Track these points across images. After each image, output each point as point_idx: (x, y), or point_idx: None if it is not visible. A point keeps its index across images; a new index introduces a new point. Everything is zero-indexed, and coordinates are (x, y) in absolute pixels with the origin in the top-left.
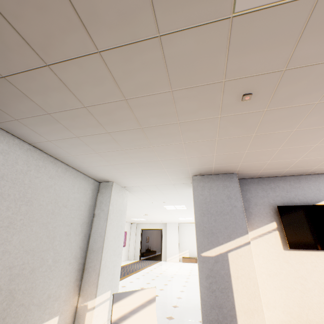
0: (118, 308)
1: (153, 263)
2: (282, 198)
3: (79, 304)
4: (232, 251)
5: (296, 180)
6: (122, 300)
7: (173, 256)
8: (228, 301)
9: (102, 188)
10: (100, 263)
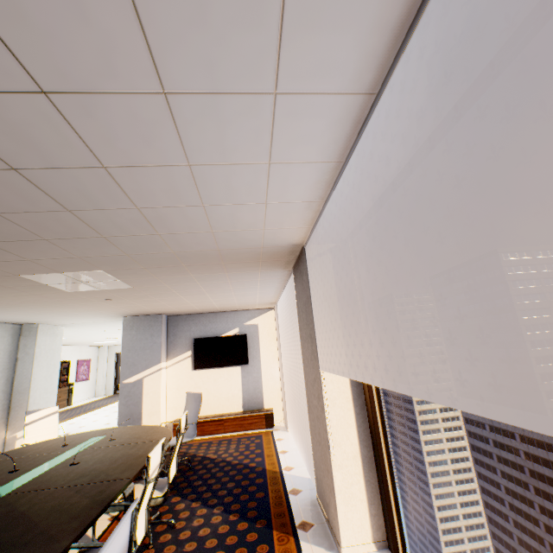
0: (30, 417)
1: None
2: (201, 332)
3: (8, 436)
4: (147, 376)
5: (214, 317)
6: (33, 414)
7: None
8: (138, 410)
9: (26, 331)
10: (28, 401)
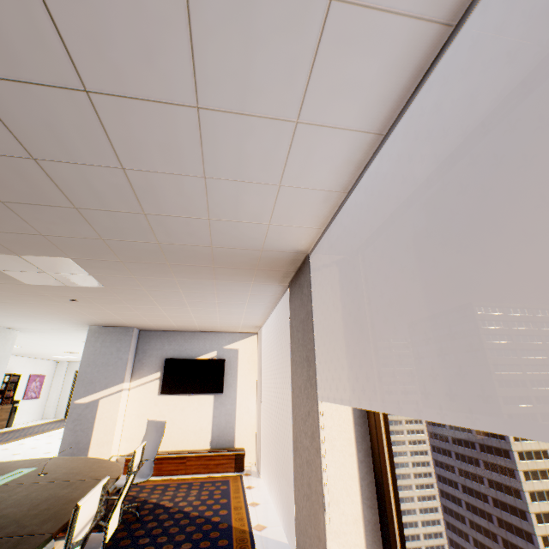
0: None
1: None
2: (175, 351)
3: None
4: (105, 398)
5: (192, 336)
6: None
7: None
8: (87, 438)
9: None
10: None
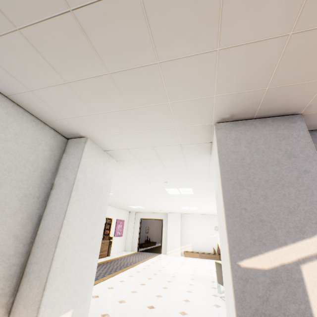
0: None
1: (151, 256)
2: None
3: None
4: (311, 261)
5: None
6: None
7: (174, 250)
8: None
9: (70, 147)
10: (49, 266)
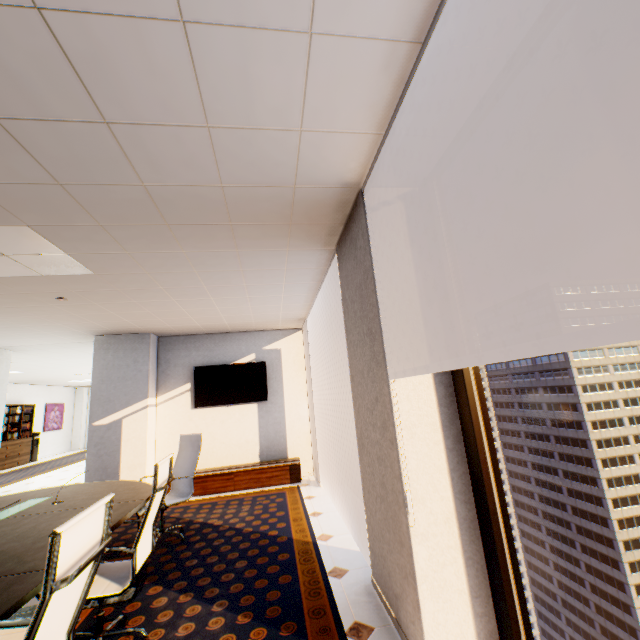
0: None
1: None
2: (204, 358)
3: None
4: (128, 416)
5: (222, 339)
6: None
7: None
8: (115, 462)
9: None
10: None
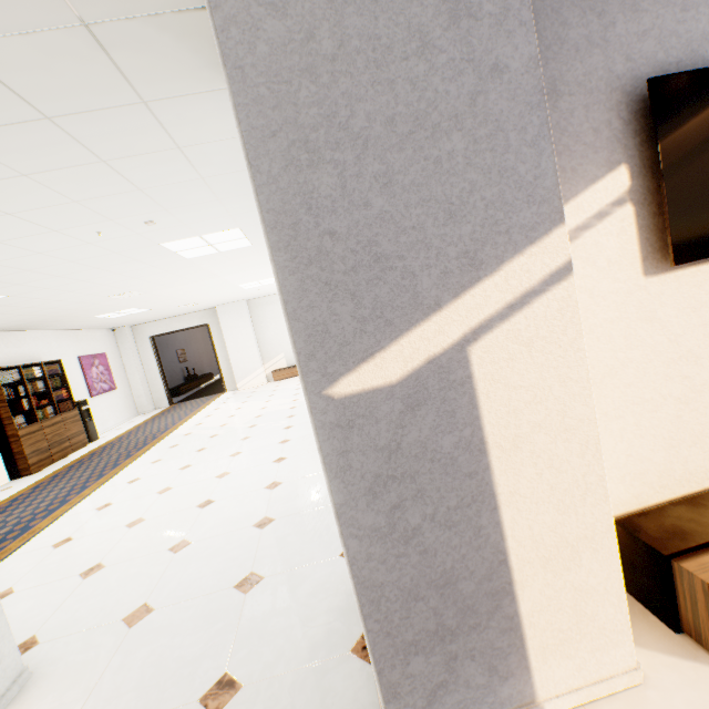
0: None
1: (204, 404)
2: (664, 45)
3: None
4: (490, 331)
5: None
6: None
7: (252, 376)
8: (480, 551)
9: None
10: None
